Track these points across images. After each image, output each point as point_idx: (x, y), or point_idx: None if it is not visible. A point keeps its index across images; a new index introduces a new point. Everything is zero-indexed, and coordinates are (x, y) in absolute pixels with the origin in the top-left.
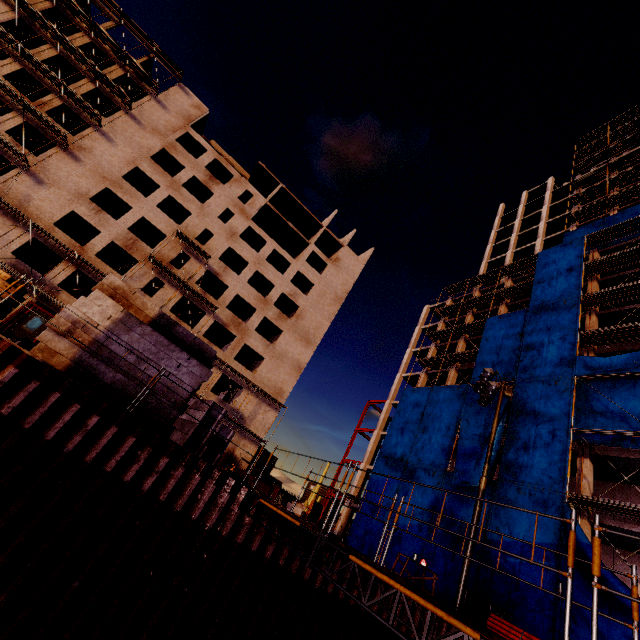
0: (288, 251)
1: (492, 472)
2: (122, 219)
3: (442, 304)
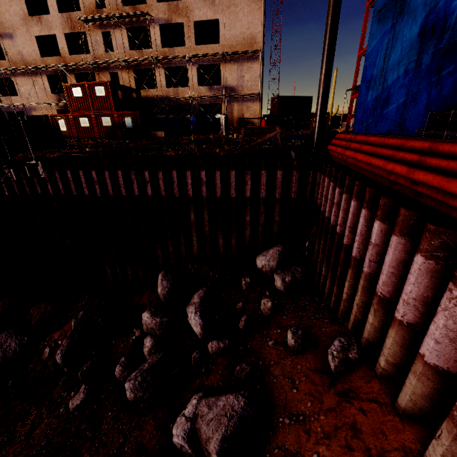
0: None
1: None
2: (50, 9)
3: None
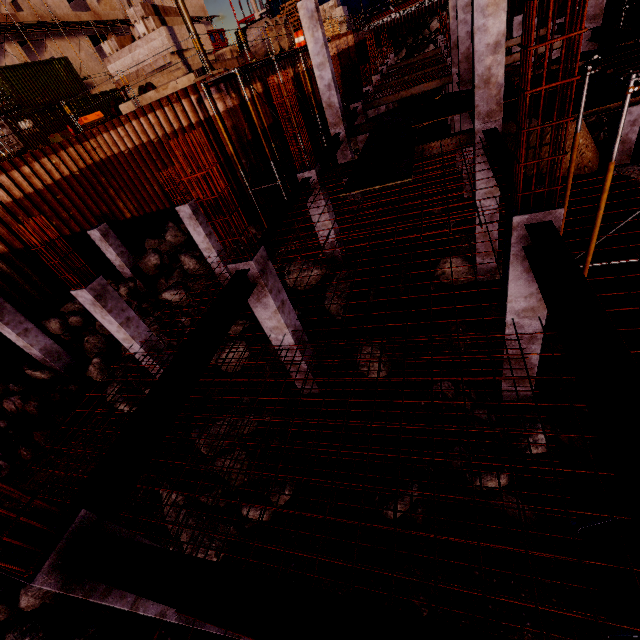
0: None
1: None
2: None
3: None
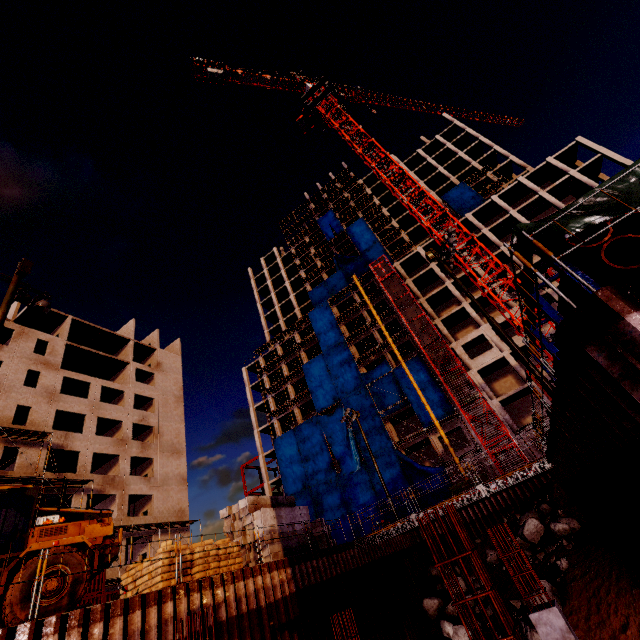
0: (99, 377)
1: (361, 457)
2: None
3: (256, 362)
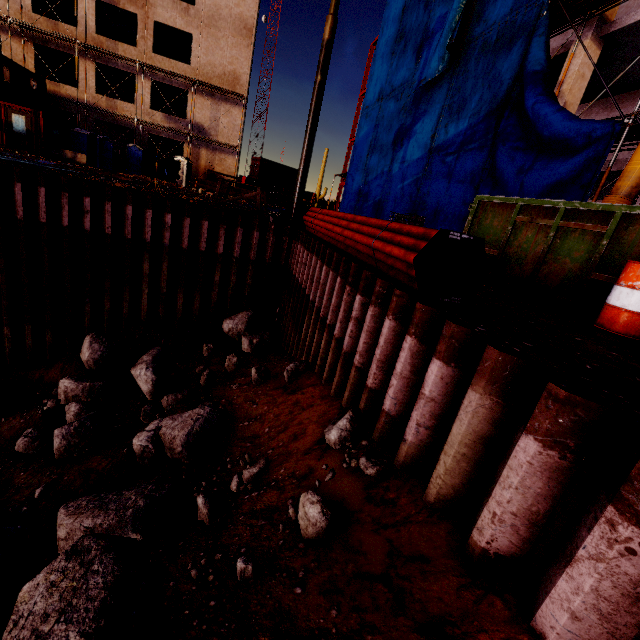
0: None
1: (450, 37)
2: None
3: None
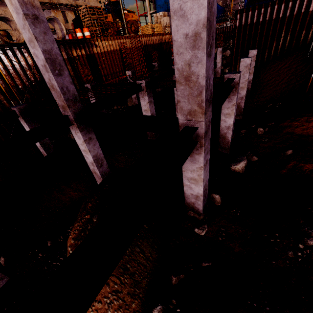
0: None
1: None
2: None
3: None
